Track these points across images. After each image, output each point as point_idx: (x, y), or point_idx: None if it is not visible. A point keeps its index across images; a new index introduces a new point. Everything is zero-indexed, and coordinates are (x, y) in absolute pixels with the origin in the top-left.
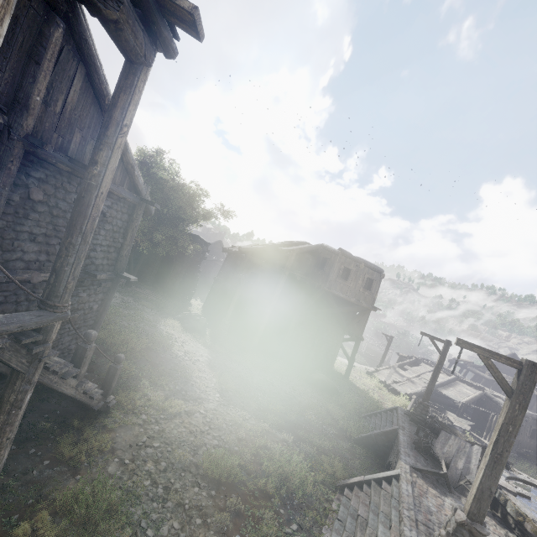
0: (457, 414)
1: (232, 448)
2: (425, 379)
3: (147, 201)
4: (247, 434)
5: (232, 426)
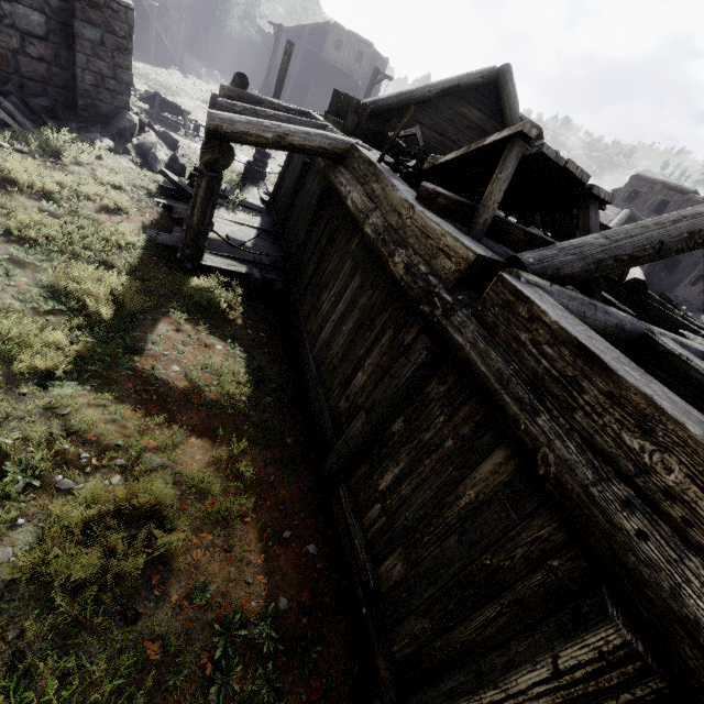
0: None
1: None
2: None
3: None
4: None
5: None
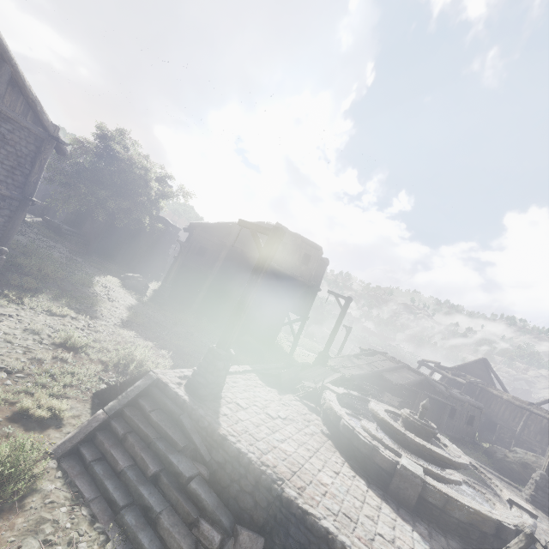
0: (394, 396)
1: (99, 342)
2: (374, 366)
3: (53, 137)
4: (124, 342)
5: (113, 335)
